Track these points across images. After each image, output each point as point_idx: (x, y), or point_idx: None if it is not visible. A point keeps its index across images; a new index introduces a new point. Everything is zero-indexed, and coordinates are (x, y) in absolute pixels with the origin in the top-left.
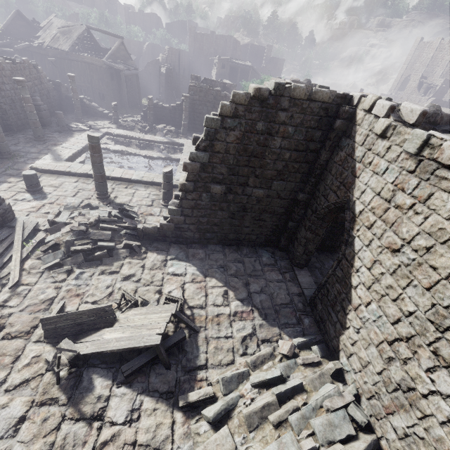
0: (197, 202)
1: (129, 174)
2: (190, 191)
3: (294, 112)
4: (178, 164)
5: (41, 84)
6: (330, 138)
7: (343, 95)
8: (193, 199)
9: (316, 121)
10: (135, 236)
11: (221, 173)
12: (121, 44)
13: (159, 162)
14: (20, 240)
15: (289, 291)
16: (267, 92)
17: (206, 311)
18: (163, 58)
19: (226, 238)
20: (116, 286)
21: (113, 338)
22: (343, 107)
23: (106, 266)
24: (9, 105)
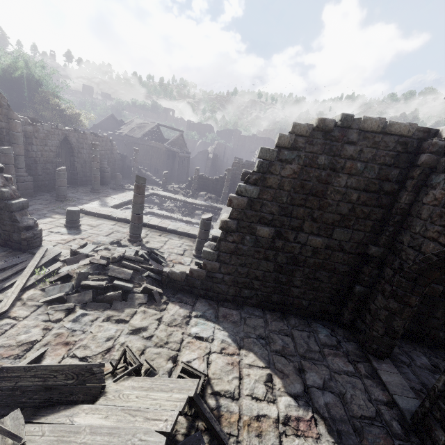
0: (238, 245)
1: (166, 224)
2: (231, 230)
3: (365, 146)
4: (214, 223)
5: (112, 154)
6: (412, 177)
7: (426, 128)
8: (233, 241)
9: (392, 158)
10: (158, 282)
11: (271, 212)
12: (181, 136)
13: (196, 220)
14: (34, 266)
15: (370, 394)
16: (333, 123)
17: (239, 406)
18: (212, 149)
19: (268, 298)
20: (119, 340)
21: (87, 425)
22: (428, 141)
23: (115, 312)
24: (81, 164)
